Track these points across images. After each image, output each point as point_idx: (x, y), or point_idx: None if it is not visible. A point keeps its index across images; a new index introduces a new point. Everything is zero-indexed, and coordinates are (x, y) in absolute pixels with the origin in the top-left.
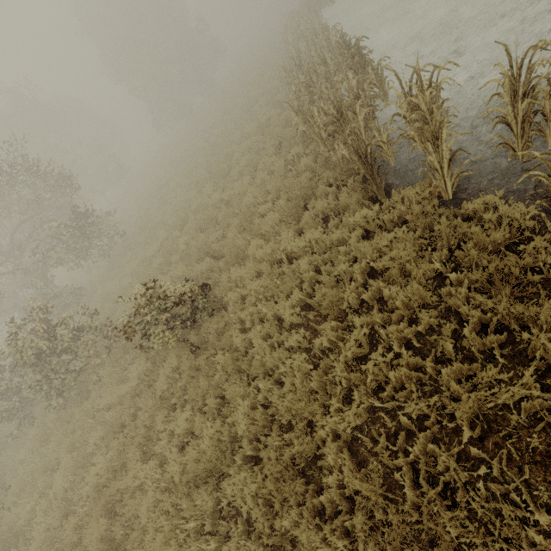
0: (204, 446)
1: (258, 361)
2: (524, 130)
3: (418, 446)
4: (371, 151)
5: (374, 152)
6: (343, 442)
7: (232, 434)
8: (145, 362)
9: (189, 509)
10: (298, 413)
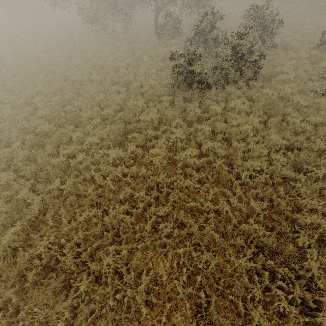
0: None
1: None
2: None
3: None
4: None
5: None
6: None
7: None
8: (316, 50)
9: None
10: None
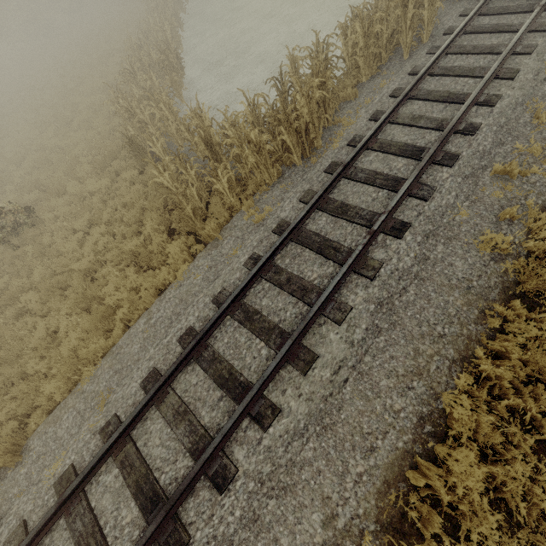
0: (14, 290)
1: (56, 249)
2: (198, 146)
3: (108, 269)
4: (134, 138)
5: (136, 140)
6: (86, 276)
7: (33, 284)
8: None
9: (2, 318)
10: (69, 269)
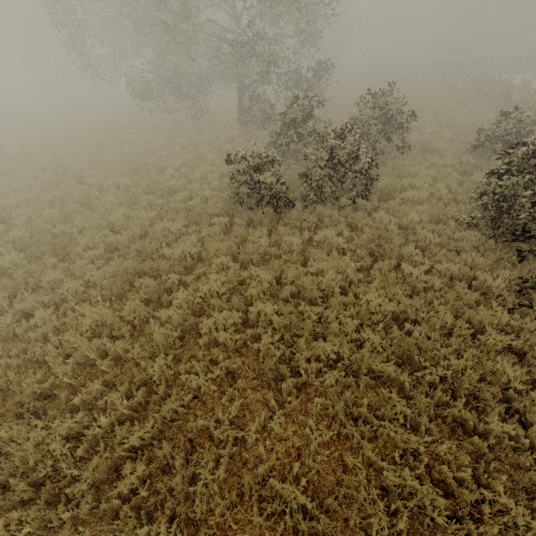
0: None
1: None
2: None
3: None
4: None
5: None
6: None
7: None
8: (470, 154)
9: None
10: None
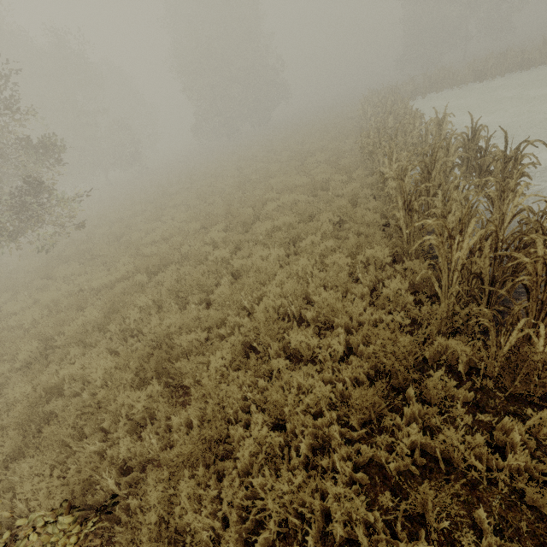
0: None
1: None
2: None
3: None
4: None
5: None
6: None
7: None
8: None
9: None
10: None
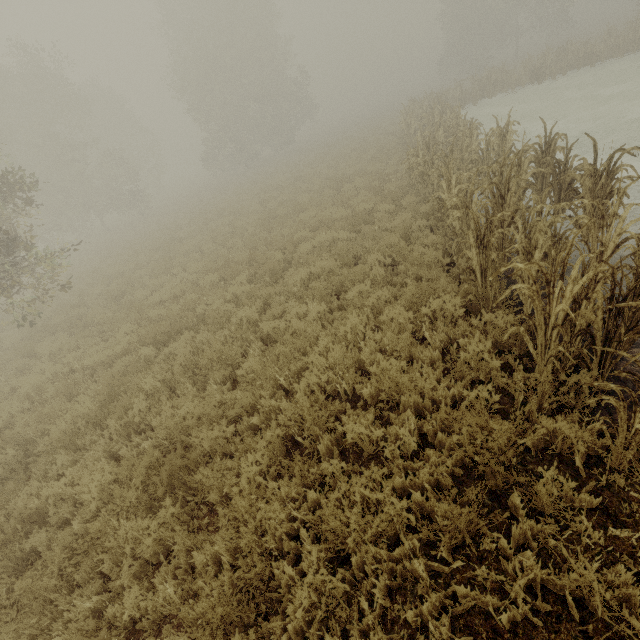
0: None
1: None
2: None
3: None
4: None
5: None
6: None
7: None
8: None
9: None
10: None
